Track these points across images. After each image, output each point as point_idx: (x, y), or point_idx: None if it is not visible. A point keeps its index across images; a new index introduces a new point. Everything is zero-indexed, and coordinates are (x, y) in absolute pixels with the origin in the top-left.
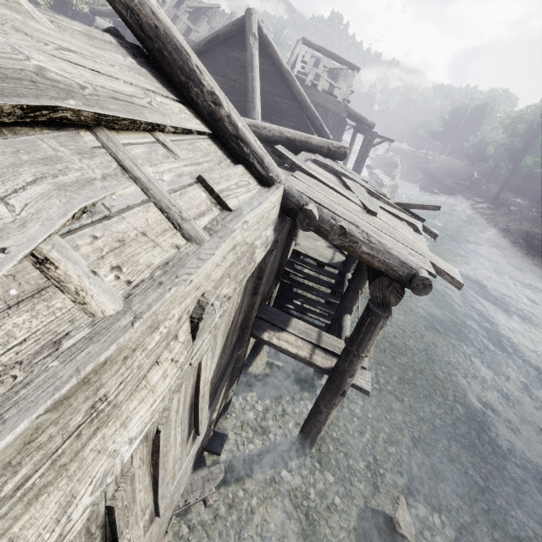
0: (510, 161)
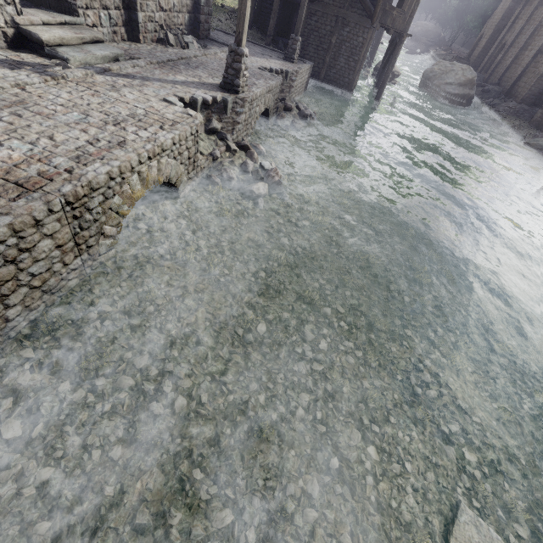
0: (456, 19)
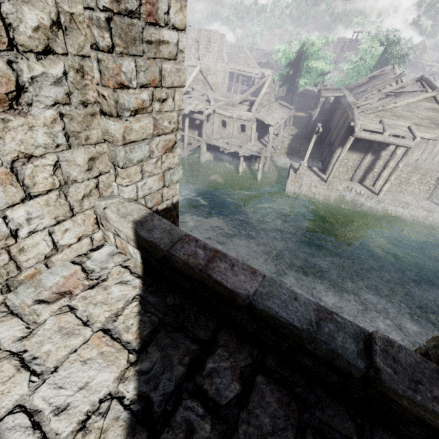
0: None
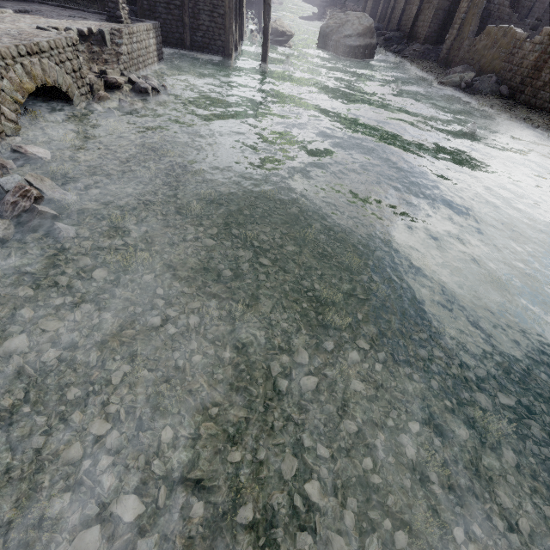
0: None
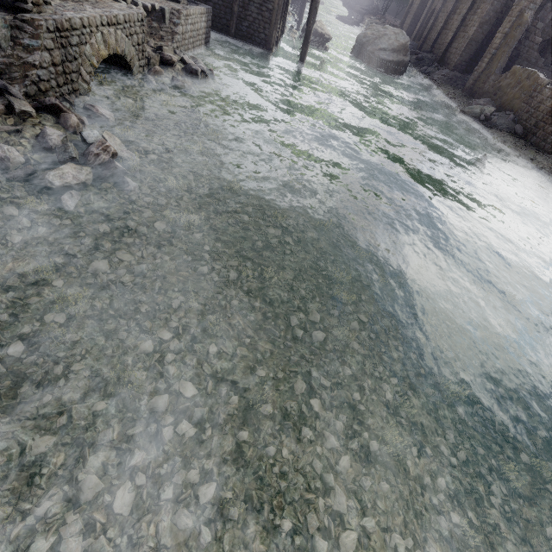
0: None
